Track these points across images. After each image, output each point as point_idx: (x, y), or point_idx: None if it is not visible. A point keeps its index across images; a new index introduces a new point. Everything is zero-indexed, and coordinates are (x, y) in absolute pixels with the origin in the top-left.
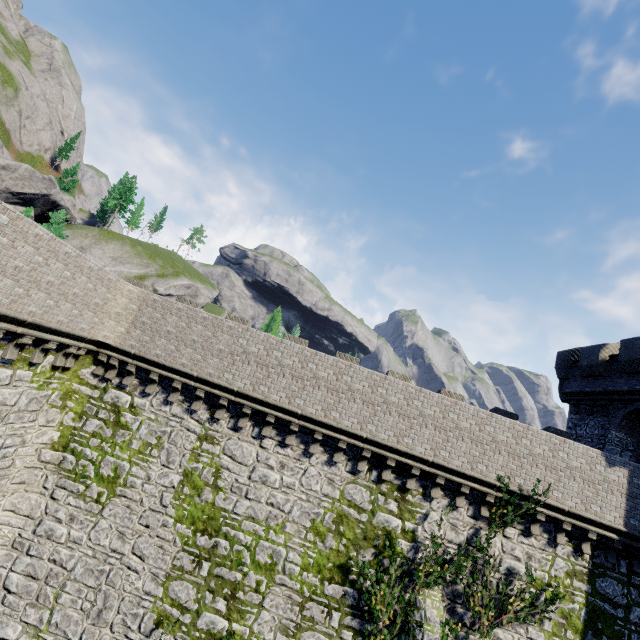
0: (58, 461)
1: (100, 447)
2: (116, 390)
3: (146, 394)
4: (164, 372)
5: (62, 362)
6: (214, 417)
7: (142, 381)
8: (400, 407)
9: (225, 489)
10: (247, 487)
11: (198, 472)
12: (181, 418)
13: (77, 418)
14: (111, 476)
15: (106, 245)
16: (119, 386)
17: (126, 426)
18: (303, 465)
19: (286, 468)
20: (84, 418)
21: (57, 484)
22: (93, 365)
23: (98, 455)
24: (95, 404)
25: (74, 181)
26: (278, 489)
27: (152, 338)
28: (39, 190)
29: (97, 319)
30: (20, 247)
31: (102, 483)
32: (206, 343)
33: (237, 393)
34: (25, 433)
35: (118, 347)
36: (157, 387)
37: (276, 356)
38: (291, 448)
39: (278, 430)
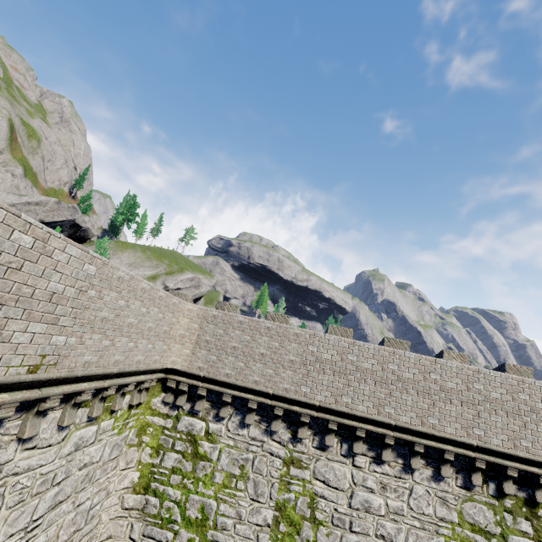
0: (141, 505)
1: (182, 484)
2: (188, 417)
3: (220, 418)
4: (237, 392)
5: (137, 399)
6: (297, 437)
7: (213, 403)
8: (505, 403)
9: (325, 522)
10: (349, 517)
11: (291, 504)
12: (261, 441)
13: (154, 453)
14: (199, 518)
15: (122, 254)
16: (191, 412)
17: (205, 457)
18: (406, 484)
19: (388, 489)
20: (161, 452)
21: (143, 533)
22: (162, 392)
23: (181, 494)
24: (170, 435)
25: (89, 205)
26: (385, 517)
27: (218, 357)
28: (66, 217)
29: (165, 346)
30: (105, 295)
31: (190, 528)
32: (275, 355)
33: (319, 408)
34: (108, 483)
35: (186, 371)
36: (230, 408)
37: (352, 360)
38: (388, 464)
39: (369, 444)
